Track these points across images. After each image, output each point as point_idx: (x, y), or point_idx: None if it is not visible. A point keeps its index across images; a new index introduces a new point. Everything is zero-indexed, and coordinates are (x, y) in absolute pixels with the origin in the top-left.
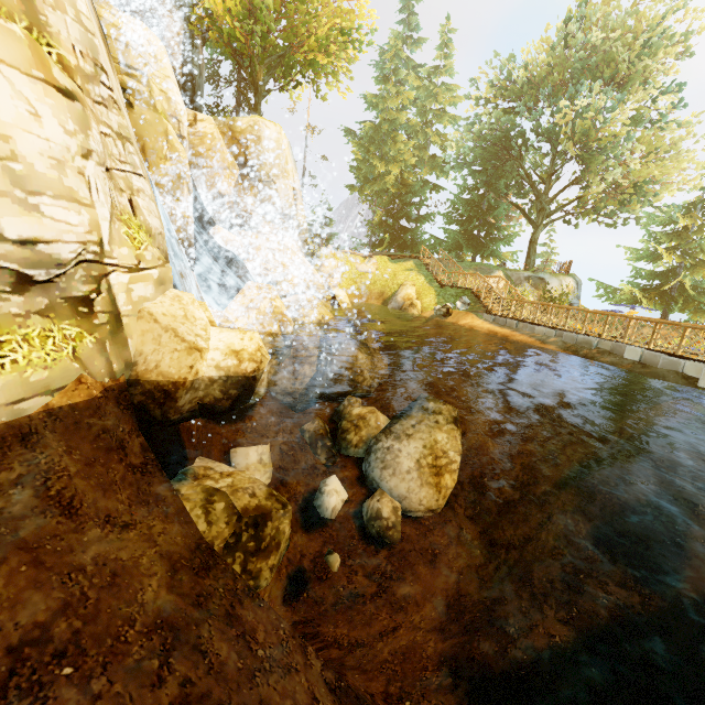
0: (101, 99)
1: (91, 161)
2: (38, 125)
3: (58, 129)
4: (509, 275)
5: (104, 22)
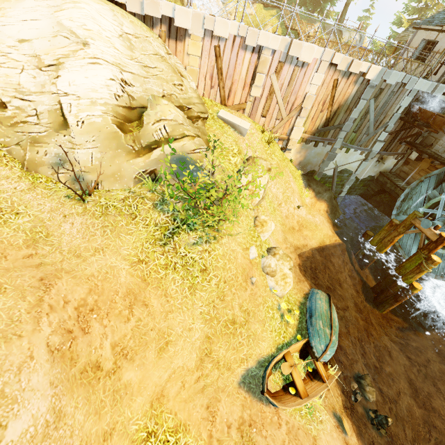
0: None
1: None
2: None
3: None
4: (325, 27)
5: None
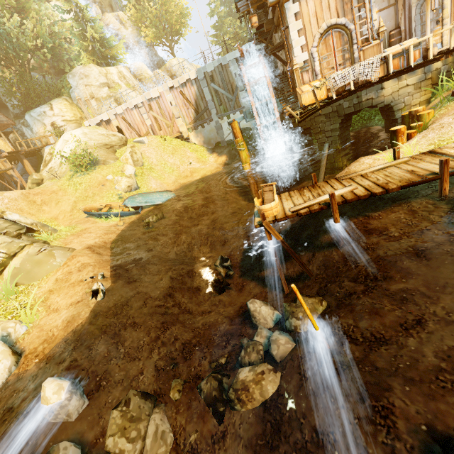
0: (137, 87)
1: (138, 95)
2: (133, 94)
3: (135, 93)
4: None
5: (133, 69)
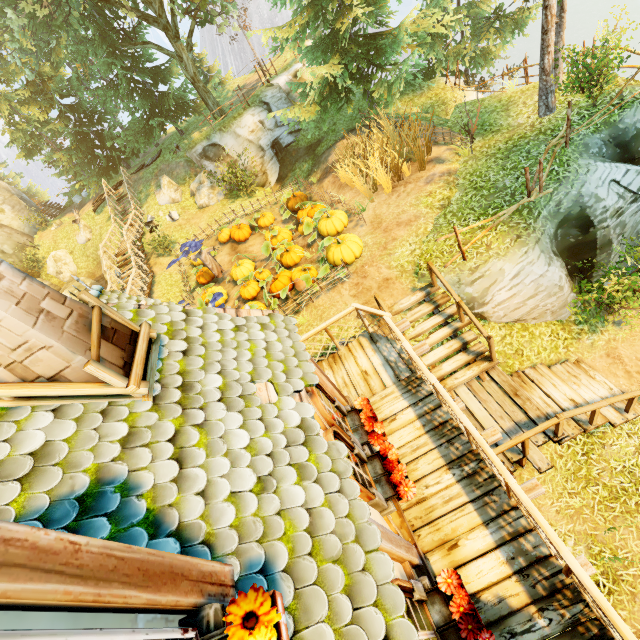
0: None
1: None
2: None
3: None
4: (190, 159)
5: None
